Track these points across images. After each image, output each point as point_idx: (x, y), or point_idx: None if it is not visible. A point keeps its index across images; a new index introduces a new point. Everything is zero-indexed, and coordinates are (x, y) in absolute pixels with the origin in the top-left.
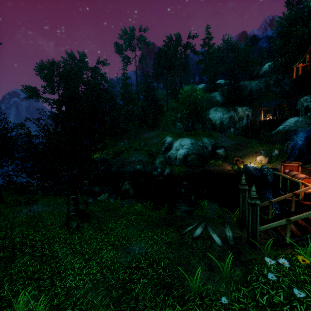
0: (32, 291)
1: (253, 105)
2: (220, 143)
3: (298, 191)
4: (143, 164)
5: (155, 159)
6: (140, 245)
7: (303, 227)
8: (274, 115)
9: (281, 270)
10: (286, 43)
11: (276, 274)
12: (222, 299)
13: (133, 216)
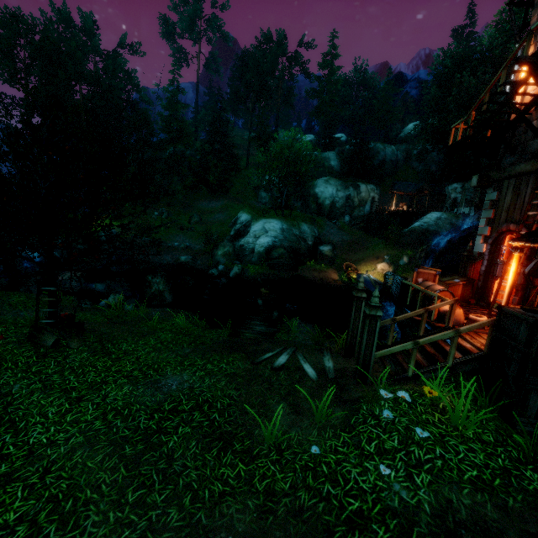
0: None
1: (384, 184)
2: (327, 236)
3: (433, 307)
4: (193, 254)
5: (216, 247)
6: (180, 377)
7: (432, 355)
8: (410, 205)
9: (398, 409)
10: (445, 96)
11: (392, 413)
12: (313, 448)
13: (170, 335)
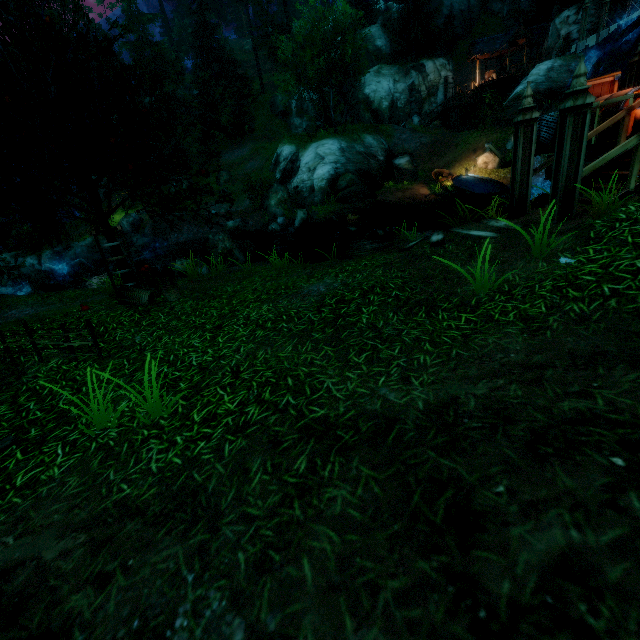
0: (111, 394)
1: (457, 53)
2: (399, 145)
3: (638, 102)
4: (240, 216)
5: (266, 197)
6: (322, 283)
7: None
8: (500, 72)
9: None
10: None
11: None
12: (566, 260)
13: (272, 272)
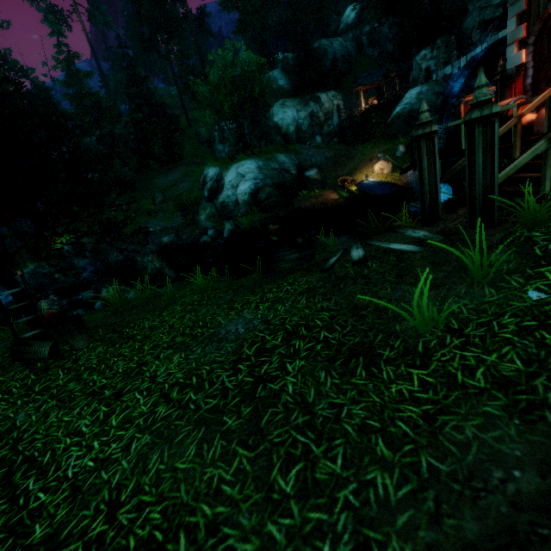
0: None
1: (344, 87)
2: (308, 160)
3: (526, 109)
4: (174, 232)
5: (196, 213)
6: (242, 318)
7: None
8: (380, 98)
9: None
10: None
11: None
12: (532, 295)
13: (196, 296)
